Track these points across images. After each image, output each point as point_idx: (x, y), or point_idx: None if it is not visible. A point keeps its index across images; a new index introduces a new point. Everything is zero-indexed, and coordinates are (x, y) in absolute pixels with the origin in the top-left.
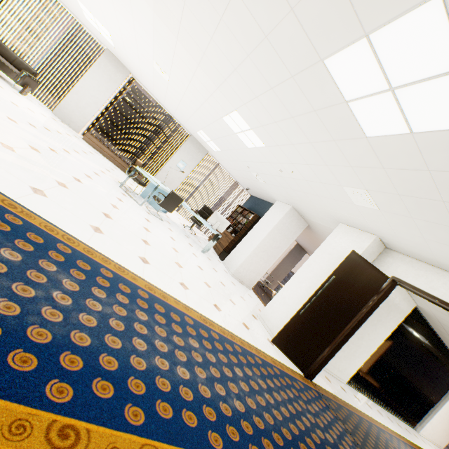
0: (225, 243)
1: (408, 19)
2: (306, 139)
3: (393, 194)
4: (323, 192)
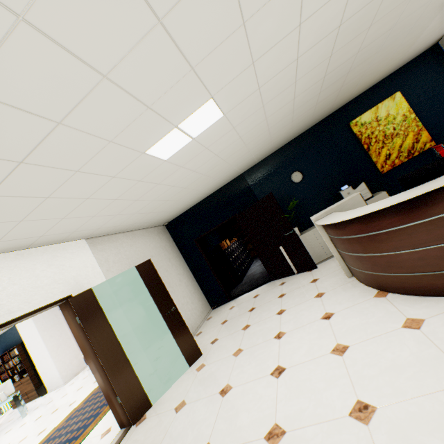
0: (30, 386)
1: None
2: None
3: None
4: None
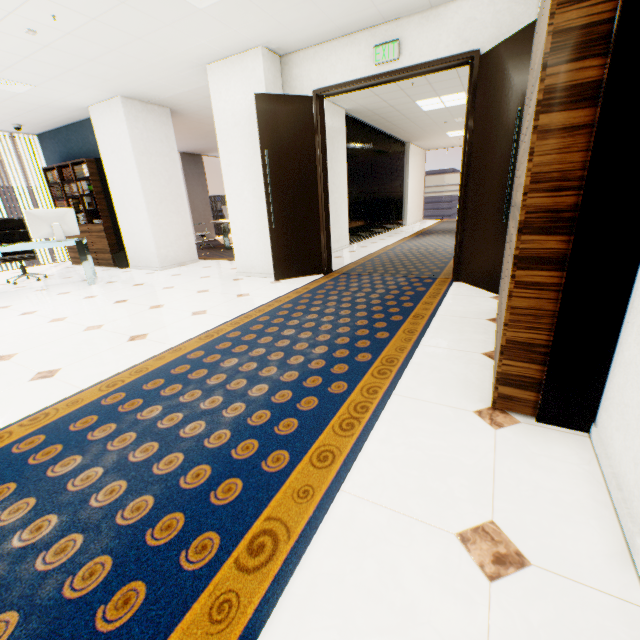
0: (101, 243)
1: None
2: None
3: None
4: (141, 24)
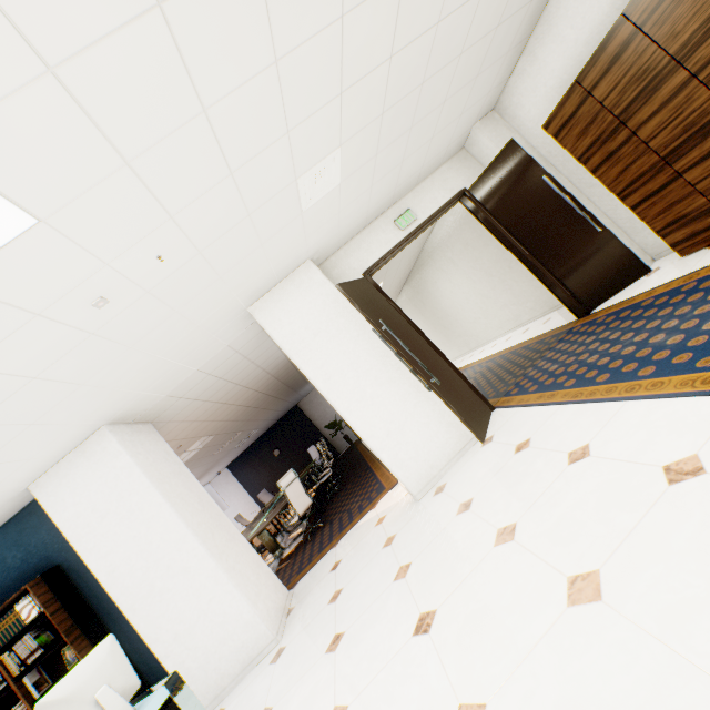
0: None
1: None
2: (266, 54)
3: (376, 120)
4: (240, 249)
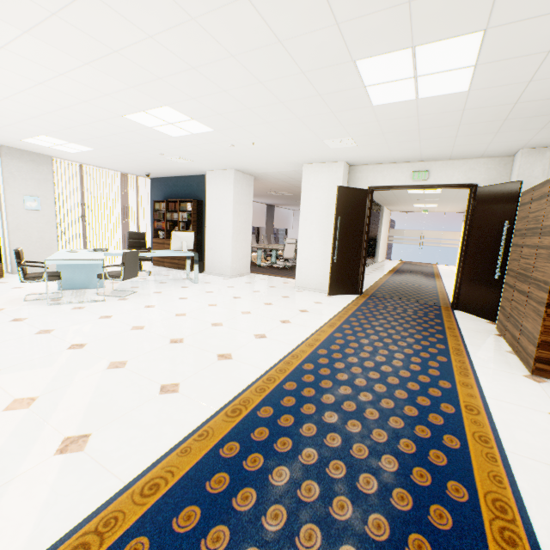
0: None
1: (454, 41)
2: (292, 116)
3: (378, 134)
4: (293, 149)
